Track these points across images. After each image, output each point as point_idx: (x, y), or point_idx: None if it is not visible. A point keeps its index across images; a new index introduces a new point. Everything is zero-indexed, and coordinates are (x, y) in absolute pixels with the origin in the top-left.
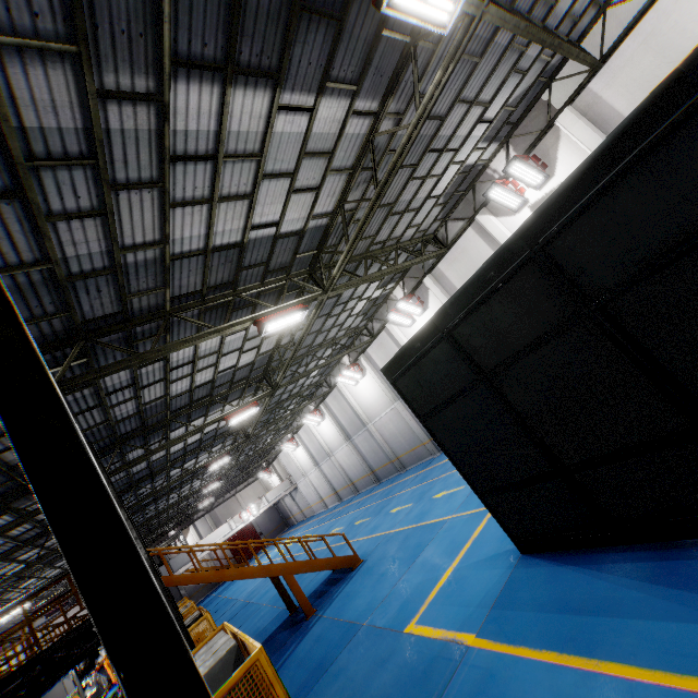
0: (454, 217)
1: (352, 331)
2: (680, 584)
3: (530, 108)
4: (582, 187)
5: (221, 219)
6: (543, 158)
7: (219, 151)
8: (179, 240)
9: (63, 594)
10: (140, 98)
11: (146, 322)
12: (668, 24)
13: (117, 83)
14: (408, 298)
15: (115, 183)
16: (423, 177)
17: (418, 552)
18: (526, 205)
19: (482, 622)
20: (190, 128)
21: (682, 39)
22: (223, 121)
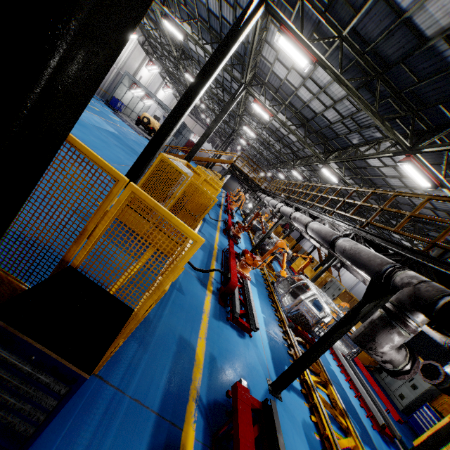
0: None
1: None
2: None
3: None
4: None
5: None
6: None
7: None
8: None
9: None
10: None
11: None
12: None
13: None
14: None
15: None
16: None
17: None
18: None
19: None
20: None
21: None
22: None
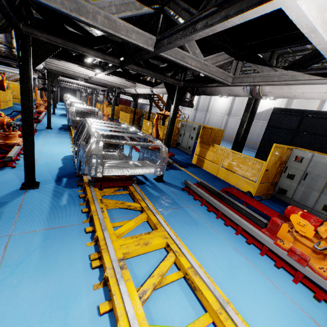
0: None
1: None
2: None
3: None
4: None
5: None
6: None
7: None
8: None
9: None
10: None
11: None
12: None
13: None
14: None
15: None
16: None
17: None
18: None
19: None
20: None
21: None
22: None
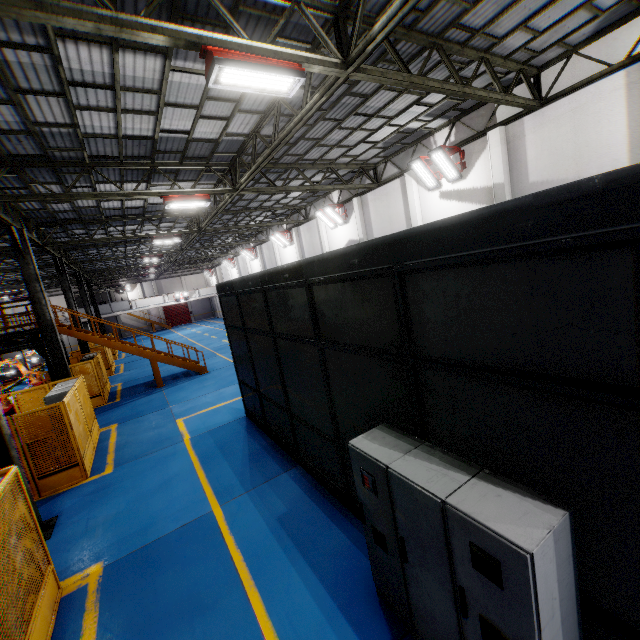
0: (394, 161)
1: (292, 206)
2: (252, 460)
3: (481, 105)
4: (276, 278)
5: (130, 121)
6: (467, 158)
7: (116, 86)
8: (90, 126)
9: (5, 308)
10: (31, 50)
11: (67, 167)
12: (595, 107)
13: (10, 37)
14: (338, 206)
15: (21, 88)
16: (352, 129)
17: (227, 385)
18: (439, 189)
19: (198, 434)
20: (85, 68)
21: (594, 129)
22: (115, 70)
